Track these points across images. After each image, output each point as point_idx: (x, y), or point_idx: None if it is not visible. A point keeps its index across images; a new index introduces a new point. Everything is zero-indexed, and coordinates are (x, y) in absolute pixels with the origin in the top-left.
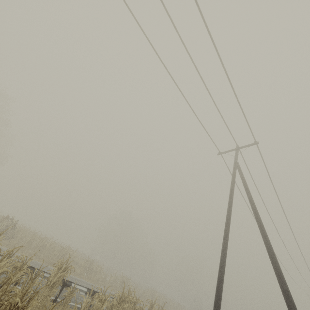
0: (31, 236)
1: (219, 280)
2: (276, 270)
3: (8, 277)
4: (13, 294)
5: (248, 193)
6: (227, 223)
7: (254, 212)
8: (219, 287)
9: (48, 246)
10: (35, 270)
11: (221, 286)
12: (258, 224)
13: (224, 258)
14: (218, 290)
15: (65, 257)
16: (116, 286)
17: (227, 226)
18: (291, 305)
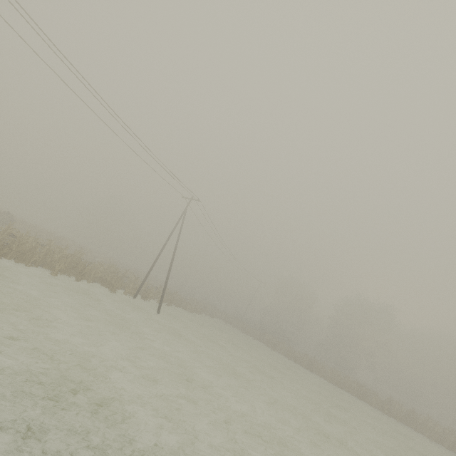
0: (29, 227)
1: (154, 262)
2: (171, 260)
3: (72, 256)
4: (74, 260)
5: (180, 229)
6: (166, 241)
7: (177, 239)
8: (153, 265)
9: (45, 235)
10: (72, 254)
11: (154, 264)
12: (176, 244)
13: (159, 255)
14: (152, 266)
15: (61, 244)
16: (104, 264)
17: (165, 243)
18: (169, 270)
